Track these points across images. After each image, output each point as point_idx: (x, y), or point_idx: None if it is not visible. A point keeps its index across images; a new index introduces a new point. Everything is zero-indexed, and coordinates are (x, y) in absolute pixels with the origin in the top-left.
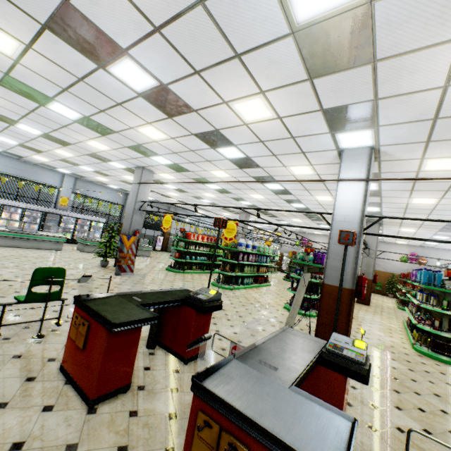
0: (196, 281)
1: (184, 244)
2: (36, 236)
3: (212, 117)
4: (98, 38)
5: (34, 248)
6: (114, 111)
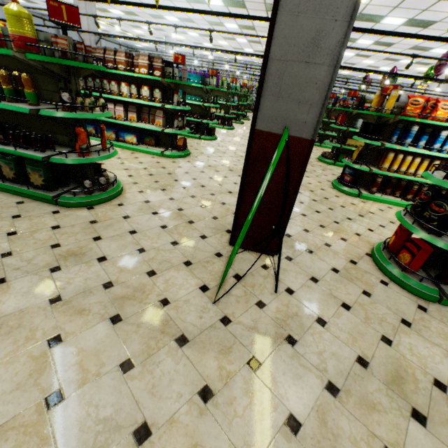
0: None
1: None
2: None
3: None
4: None
5: None
6: None
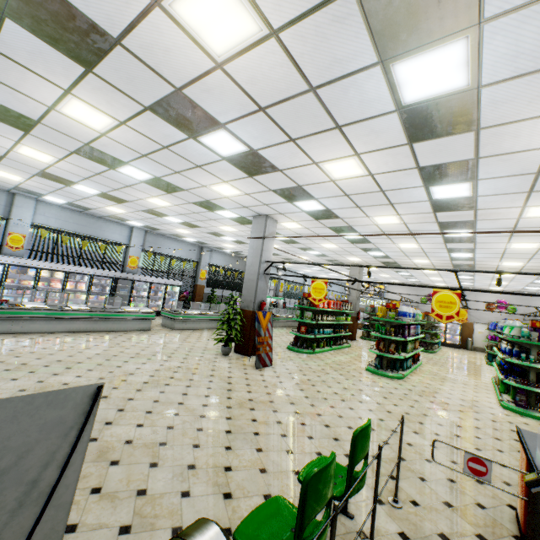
0: (346, 367)
1: (311, 315)
2: (123, 314)
3: (497, 138)
4: (449, 0)
5: (120, 330)
6: (313, 139)
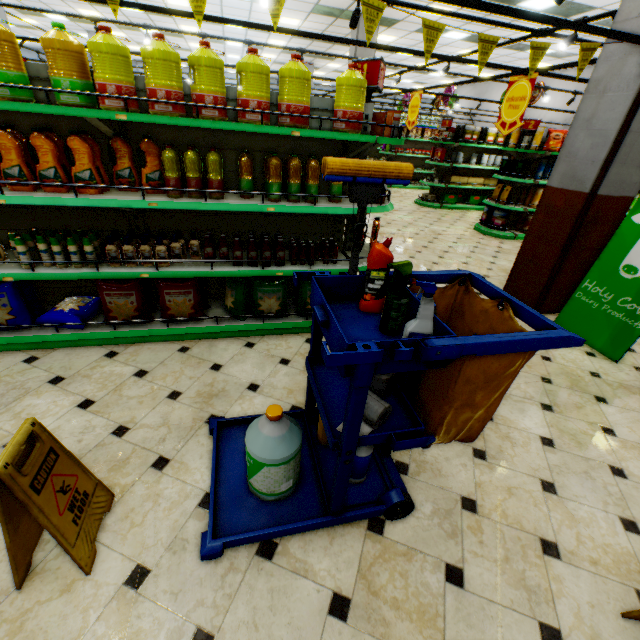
0: None
1: None
2: None
3: None
4: None
5: None
6: None
